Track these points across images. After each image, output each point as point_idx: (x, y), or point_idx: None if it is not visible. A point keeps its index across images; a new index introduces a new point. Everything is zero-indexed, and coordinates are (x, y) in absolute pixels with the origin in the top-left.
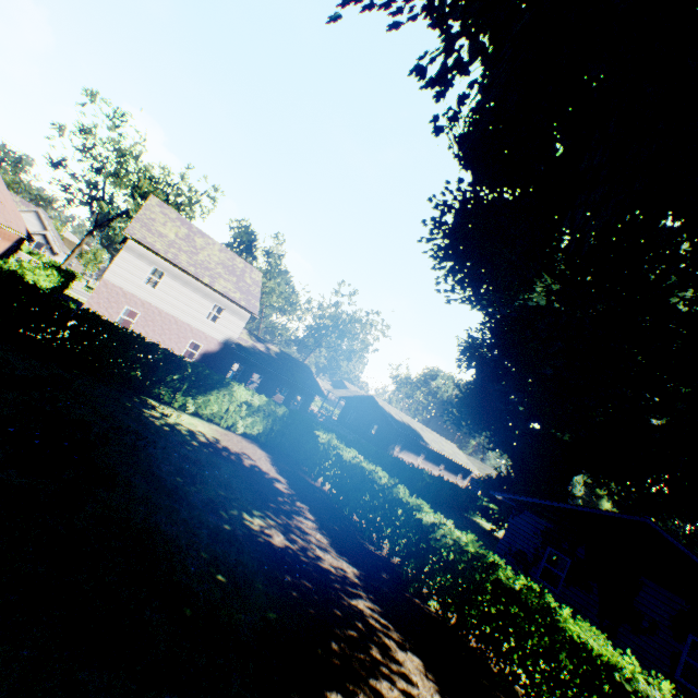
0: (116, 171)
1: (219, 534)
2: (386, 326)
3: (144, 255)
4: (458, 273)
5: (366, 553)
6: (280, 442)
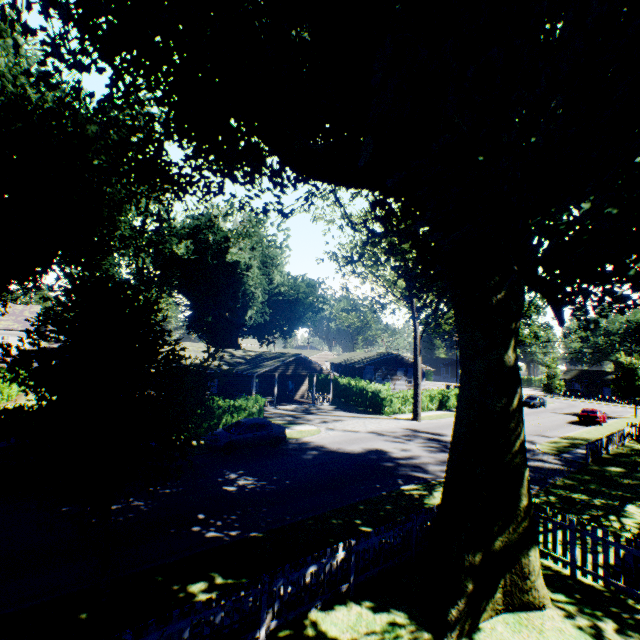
0: None
1: None
2: None
3: None
4: None
5: None
6: None
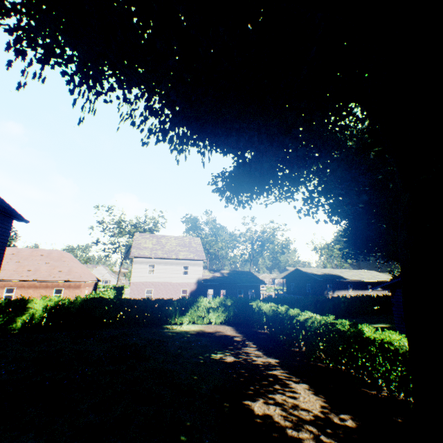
0: (118, 231)
1: (197, 364)
2: (283, 225)
3: (142, 261)
4: (237, 202)
5: (288, 352)
6: (238, 318)
